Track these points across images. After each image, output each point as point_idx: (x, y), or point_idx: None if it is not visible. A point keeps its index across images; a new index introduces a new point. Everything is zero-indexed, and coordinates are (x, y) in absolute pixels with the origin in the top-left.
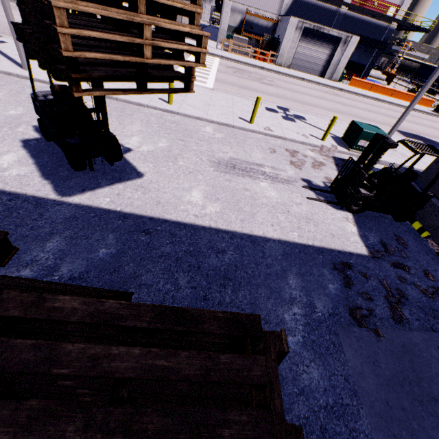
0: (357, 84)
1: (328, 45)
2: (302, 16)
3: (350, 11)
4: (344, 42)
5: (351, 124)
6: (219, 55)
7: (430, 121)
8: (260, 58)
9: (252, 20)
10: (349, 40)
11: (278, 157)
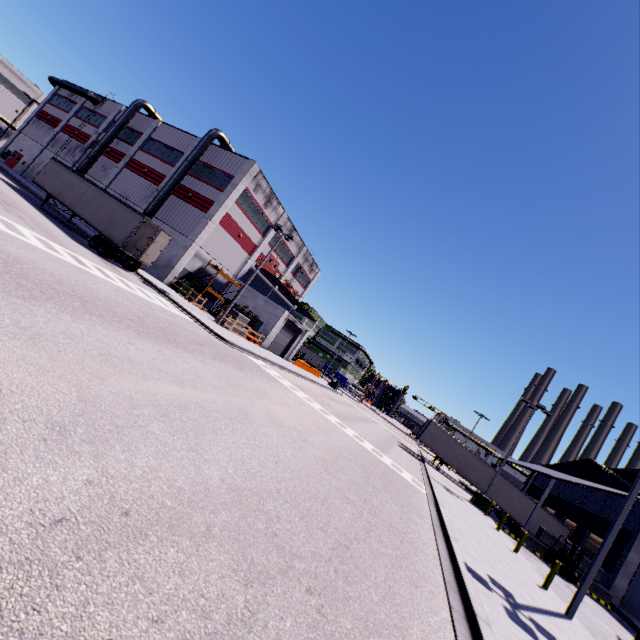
0: (297, 363)
1: (293, 333)
2: (251, 283)
3: (279, 291)
4: (302, 333)
5: (480, 496)
6: (258, 355)
7: (352, 406)
8: (251, 339)
9: (211, 271)
10: (305, 332)
11: (535, 560)
